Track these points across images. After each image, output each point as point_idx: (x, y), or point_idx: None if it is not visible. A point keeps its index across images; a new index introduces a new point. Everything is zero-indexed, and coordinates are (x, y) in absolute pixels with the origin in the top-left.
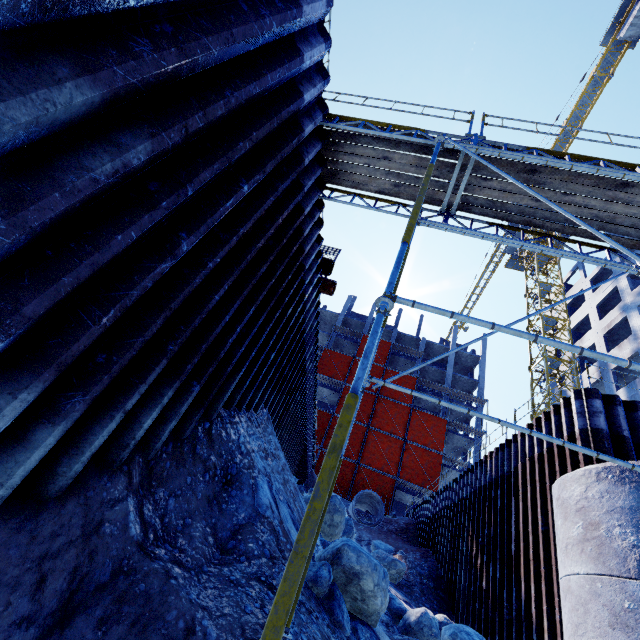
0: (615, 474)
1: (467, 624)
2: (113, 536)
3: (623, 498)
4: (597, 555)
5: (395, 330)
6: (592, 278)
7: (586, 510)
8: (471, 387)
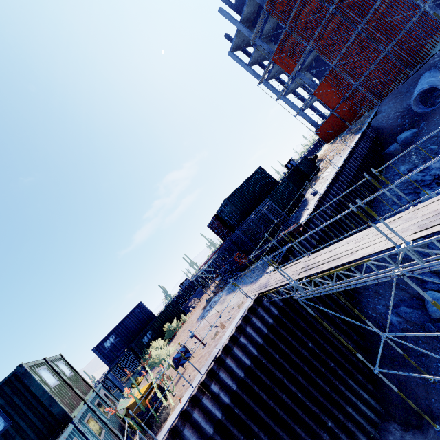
0: None
1: None
2: (389, 375)
3: None
4: None
5: None
6: None
7: None
8: None
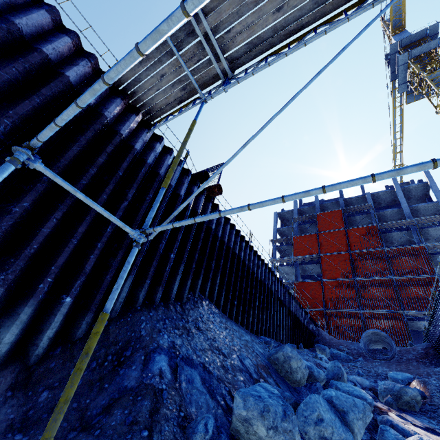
0: None
1: None
2: None
3: None
4: None
5: (340, 199)
6: None
7: None
8: (434, 210)
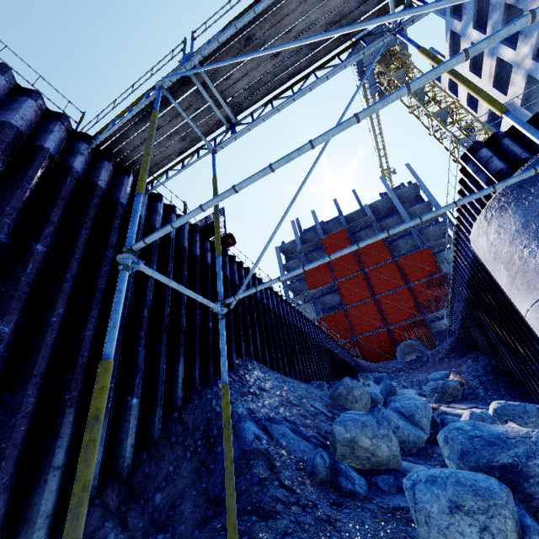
0: (495, 208)
1: (535, 389)
2: None
3: (513, 222)
4: (527, 285)
5: (341, 217)
6: (449, 54)
7: (498, 254)
8: (428, 209)
